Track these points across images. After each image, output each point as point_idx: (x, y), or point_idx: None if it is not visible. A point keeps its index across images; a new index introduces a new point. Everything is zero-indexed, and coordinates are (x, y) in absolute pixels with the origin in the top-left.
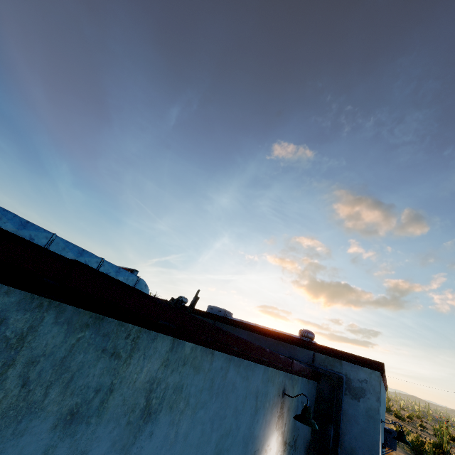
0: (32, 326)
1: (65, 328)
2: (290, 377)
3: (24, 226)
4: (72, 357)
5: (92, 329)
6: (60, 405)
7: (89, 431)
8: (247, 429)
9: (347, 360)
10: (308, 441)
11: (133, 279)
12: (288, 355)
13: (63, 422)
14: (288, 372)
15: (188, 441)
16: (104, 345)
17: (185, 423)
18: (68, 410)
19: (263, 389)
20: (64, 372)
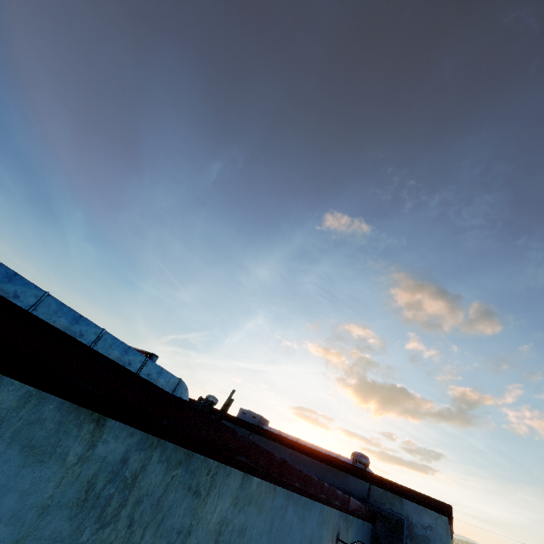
0: (143, 465)
1: (164, 466)
2: (345, 518)
3: (77, 321)
4: (165, 496)
5: (183, 466)
6: None
7: None
8: None
9: (409, 498)
10: None
11: (174, 381)
12: (338, 486)
13: None
14: (344, 512)
15: None
16: (190, 483)
17: None
18: None
19: (317, 533)
20: (158, 512)
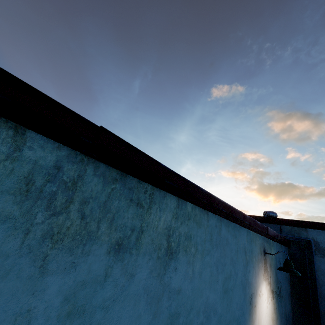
0: (79, 175)
1: (101, 180)
2: (267, 241)
3: None
4: (110, 202)
5: (120, 183)
6: (109, 237)
7: (132, 259)
8: (243, 276)
9: (311, 227)
10: (289, 292)
11: None
12: None
13: (114, 250)
14: (265, 236)
15: (202, 278)
16: (131, 197)
17: (198, 264)
18: (115, 241)
19: (249, 247)
20: (107, 213)
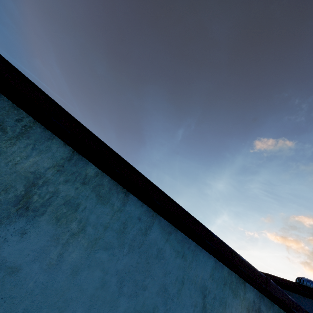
0: None
1: None
2: (269, 306)
3: None
4: None
5: None
6: None
7: None
8: None
9: None
10: None
11: None
12: None
13: None
14: (263, 293)
15: (77, 280)
16: None
17: (77, 253)
18: None
19: (215, 291)
20: None
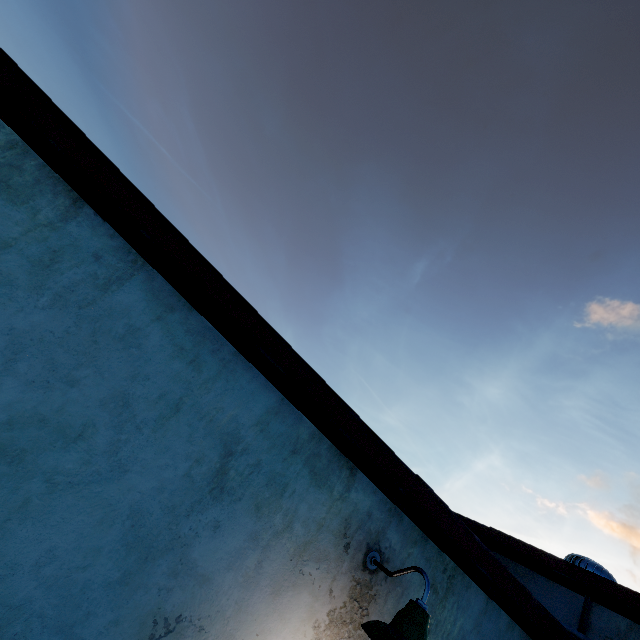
0: None
1: None
2: (415, 539)
3: None
4: None
5: None
6: None
7: None
8: (162, 505)
9: None
10: None
11: None
12: None
13: None
14: (398, 504)
15: None
16: None
17: None
18: None
19: (263, 456)
20: None
